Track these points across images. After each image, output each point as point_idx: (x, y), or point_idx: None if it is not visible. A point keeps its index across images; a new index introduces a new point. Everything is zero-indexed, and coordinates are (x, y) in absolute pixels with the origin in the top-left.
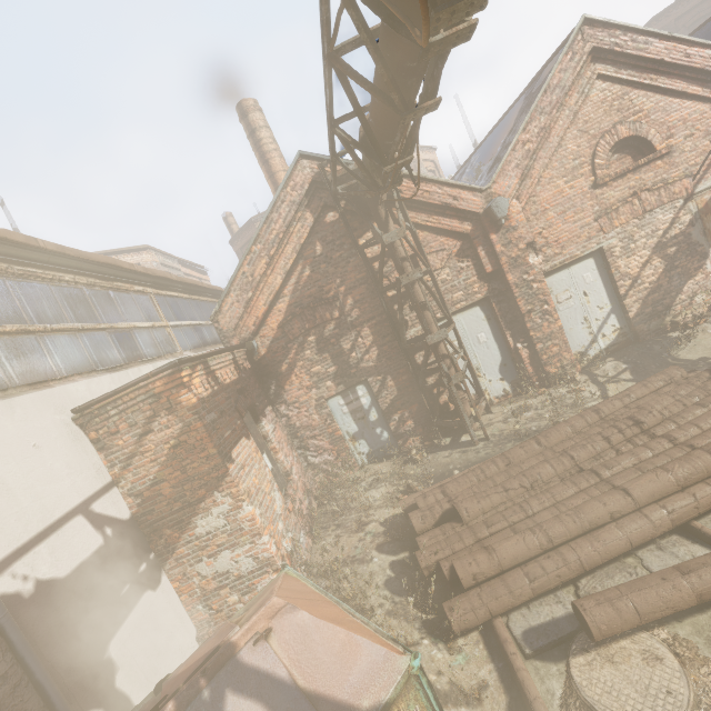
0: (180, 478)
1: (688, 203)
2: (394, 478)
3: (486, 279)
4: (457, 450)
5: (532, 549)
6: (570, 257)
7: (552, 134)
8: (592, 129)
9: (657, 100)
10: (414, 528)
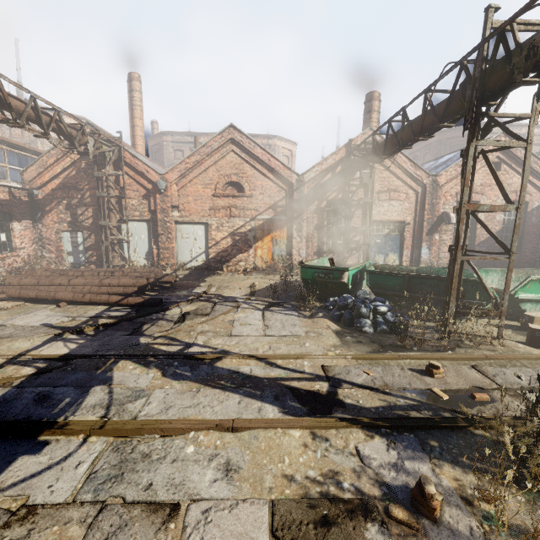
0: None
1: (252, 221)
2: None
3: (152, 212)
4: None
5: (32, 283)
6: (192, 220)
7: (203, 165)
8: (222, 171)
9: (254, 172)
10: (22, 273)
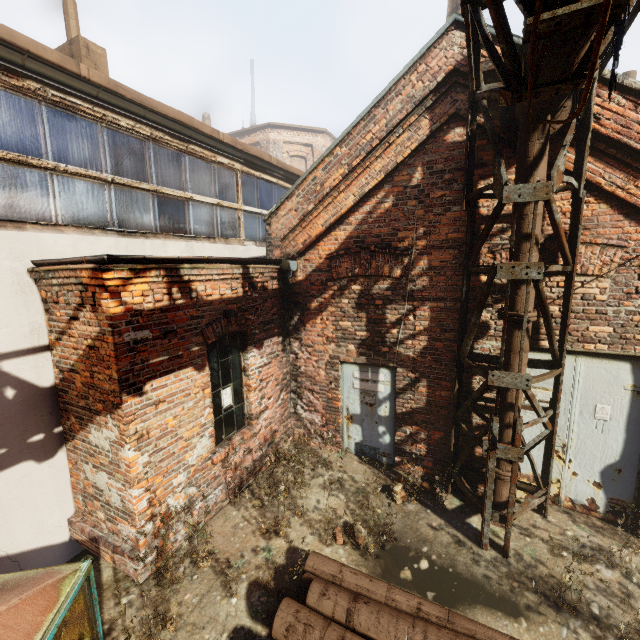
0: (88, 380)
1: None
2: (356, 498)
3: None
4: (452, 530)
5: None
6: None
7: None
8: None
9: None
10: (272, 630)
